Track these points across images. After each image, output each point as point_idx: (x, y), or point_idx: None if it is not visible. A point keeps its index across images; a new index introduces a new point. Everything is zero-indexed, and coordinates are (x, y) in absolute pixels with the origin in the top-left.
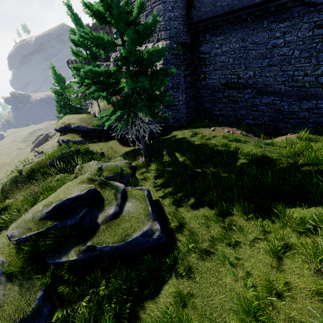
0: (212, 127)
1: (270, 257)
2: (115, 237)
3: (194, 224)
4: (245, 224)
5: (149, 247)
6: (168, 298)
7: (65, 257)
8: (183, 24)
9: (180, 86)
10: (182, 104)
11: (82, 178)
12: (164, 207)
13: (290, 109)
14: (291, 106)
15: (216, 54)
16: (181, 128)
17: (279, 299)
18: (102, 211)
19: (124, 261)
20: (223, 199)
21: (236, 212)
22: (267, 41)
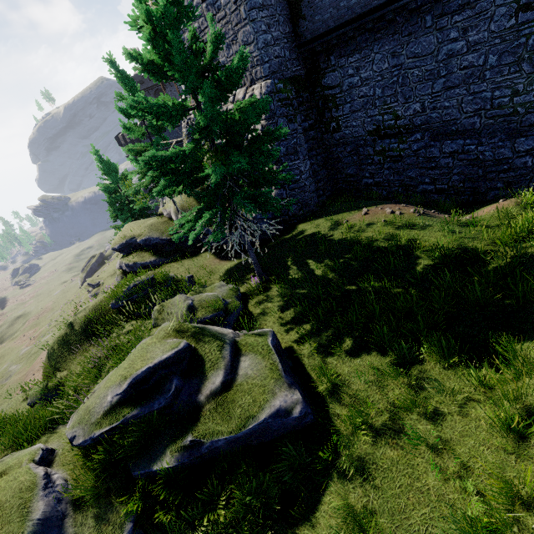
0: (363, 209)
1: (501, 435)
2: (231, 423)
3: (357, 384)
4: (445, 376)
5: (287, 431)
6: (332, 518)
7: (158, 464)
8: (289, 48)
9: (300, 149)
10: (308, 177)
11: (166, 329)
12: (303, 359)
13: (497, 156)
14: (497, 150)
15: (352, 86)
16: (312, 217)
17: (529, 511)
18: (204, 381)
19: (252, 459)
20: (402, 335)
21: (428, 358)
22: (437, 48)
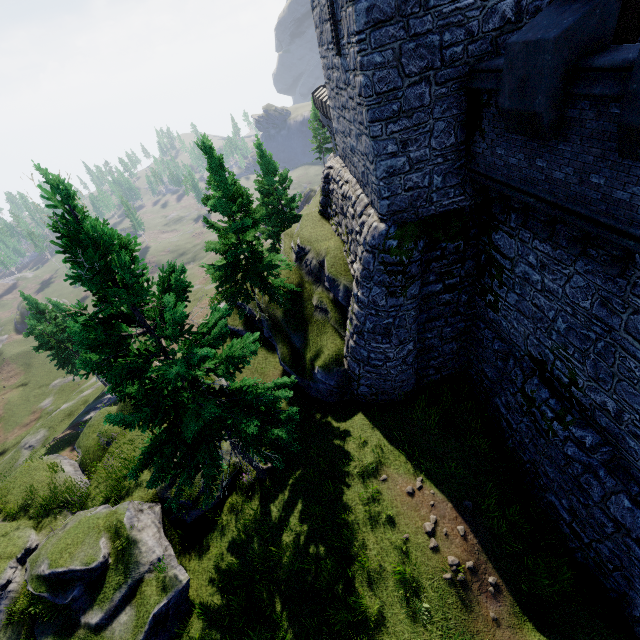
0: (417, 479)
1: None
2: None
3: None
4: None
5: None
6: None
7: None
8: (446, 170)
9: (397, 331)
10: (398, 364)
11: (112, 520)
12: (184, 637)
13: None
14: None
15: (528, 279)
16: (377, 417)
17: None
18: (91, 608)
19: None
20: None
21: None
22: None
